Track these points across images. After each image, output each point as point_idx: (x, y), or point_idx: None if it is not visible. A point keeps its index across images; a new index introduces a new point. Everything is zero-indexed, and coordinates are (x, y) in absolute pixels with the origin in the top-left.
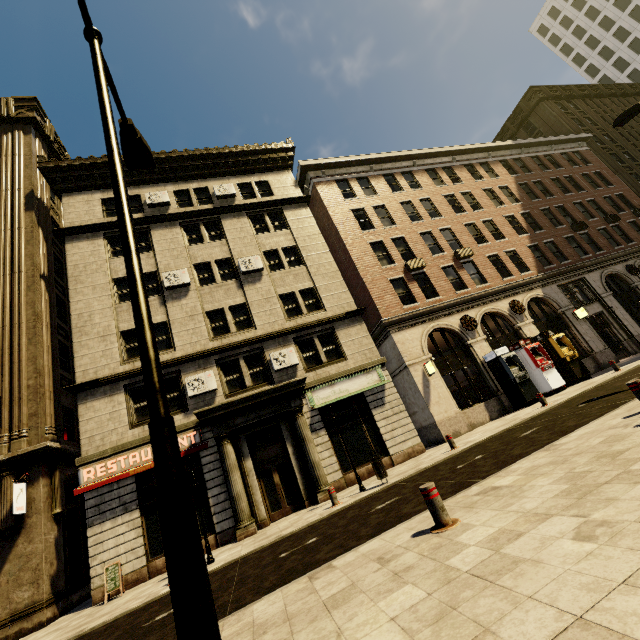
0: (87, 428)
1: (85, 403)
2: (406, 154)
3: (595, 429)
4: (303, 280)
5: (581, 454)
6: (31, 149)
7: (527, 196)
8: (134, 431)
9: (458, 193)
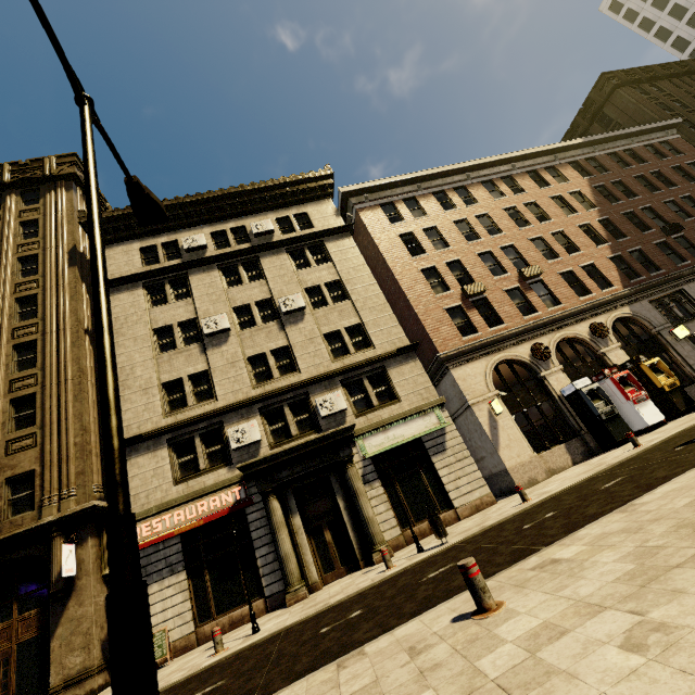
0: (132, 485)
1: (129, 459)
2: (457, 167)
3: (684, 485)
4: (349, 316)
5: (660, 520)
6: (73, 205)
7: (605, 200)
8: (178, 487)
9: (521, 204)
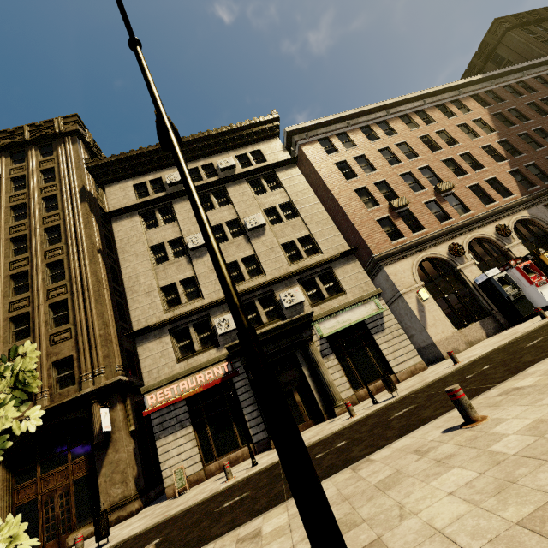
0: (146, 364)
1: (142, 345)
2: (379, 105)
3: None
4: (300, 229)
5: None
6: (78, 154)
7: (502, 124)
8: (180, 365)
9: (432, 133)
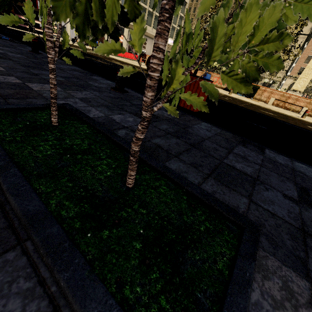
0: None
1: None
2: None
3: None
4: None
5: None
6: None
7: None
8: None
9: None
